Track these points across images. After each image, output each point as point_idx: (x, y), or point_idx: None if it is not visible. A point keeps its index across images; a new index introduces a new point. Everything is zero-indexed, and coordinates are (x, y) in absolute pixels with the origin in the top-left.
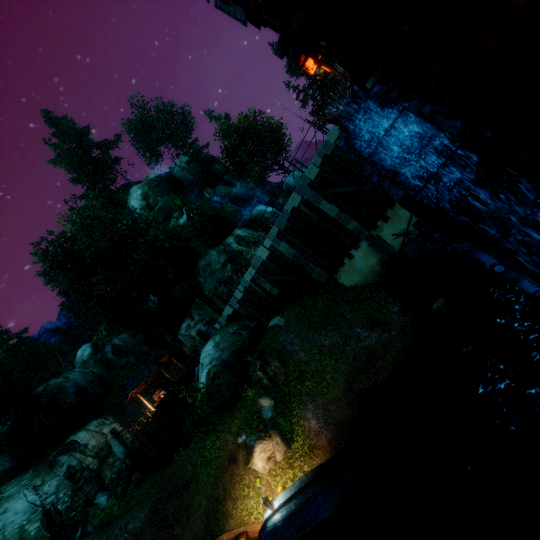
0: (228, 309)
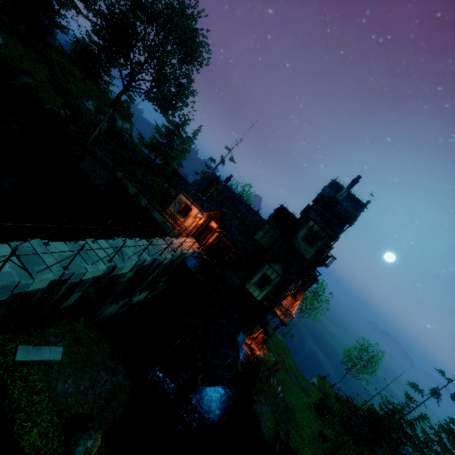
0: None
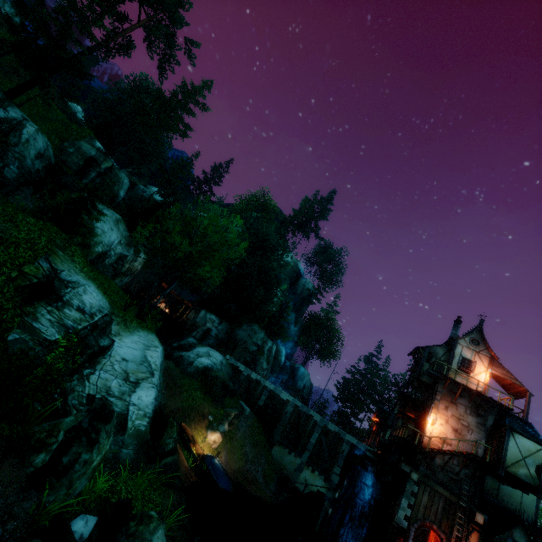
0: (243, 367)
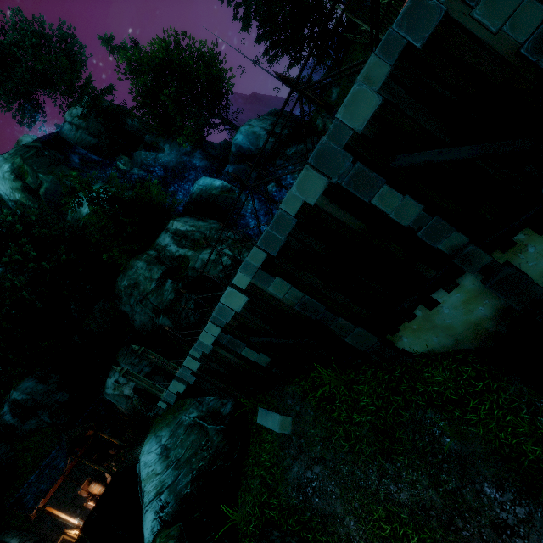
0: (176, 385)
